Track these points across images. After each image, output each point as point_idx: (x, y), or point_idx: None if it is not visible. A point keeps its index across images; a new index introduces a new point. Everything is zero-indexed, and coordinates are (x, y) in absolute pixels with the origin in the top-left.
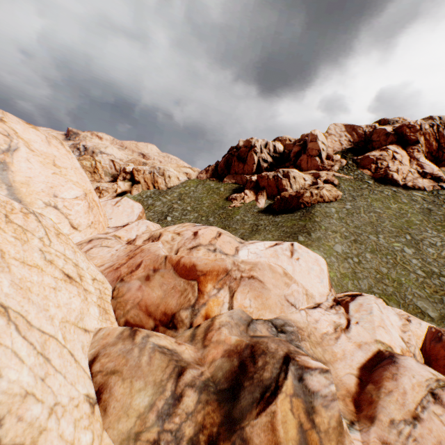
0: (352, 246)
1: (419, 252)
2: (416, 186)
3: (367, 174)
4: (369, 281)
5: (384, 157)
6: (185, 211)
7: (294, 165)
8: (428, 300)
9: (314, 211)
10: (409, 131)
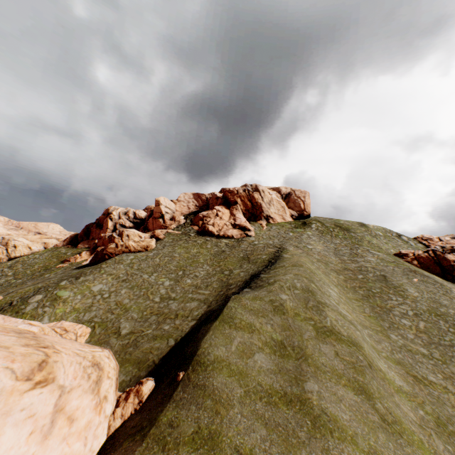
0: (117, 284)
1: (176, 283)
2: (226, 235)
3: (195, 229)
4: (99, 312)
5: (209, 215)
6: (2, 276)
7: (146, 227)
8: (136, 320)
9: (109, 259)
10: (230, 194)
